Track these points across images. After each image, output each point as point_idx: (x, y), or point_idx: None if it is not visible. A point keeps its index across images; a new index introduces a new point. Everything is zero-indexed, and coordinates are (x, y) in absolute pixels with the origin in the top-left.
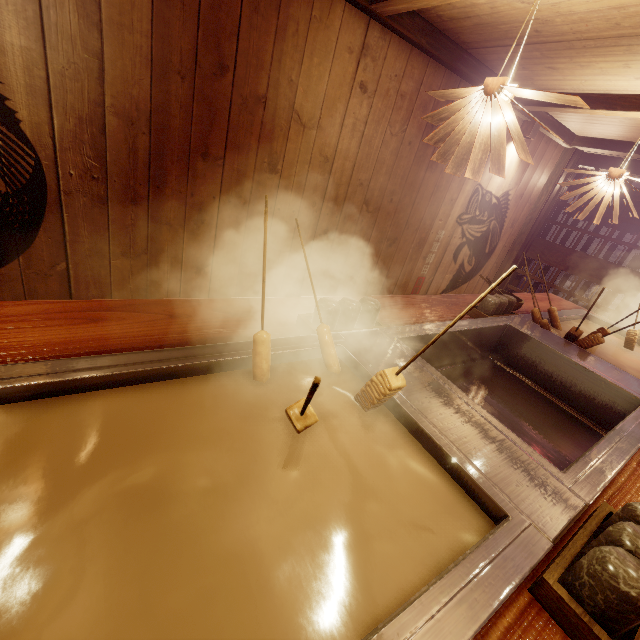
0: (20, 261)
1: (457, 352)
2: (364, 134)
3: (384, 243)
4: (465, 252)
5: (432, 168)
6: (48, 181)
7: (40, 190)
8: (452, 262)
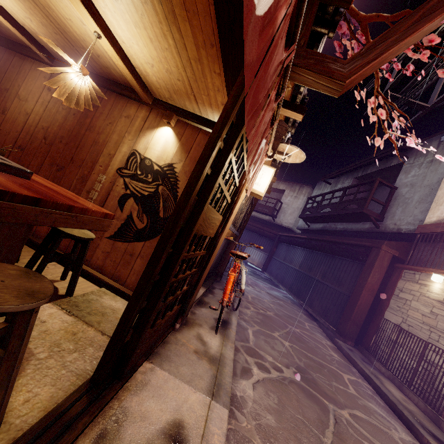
0: None
1: None
2: (48, 107)
3: (55, 167)
4: (133, 205)
5: (91, 130)
6: None
7: None
8: (118, 209)
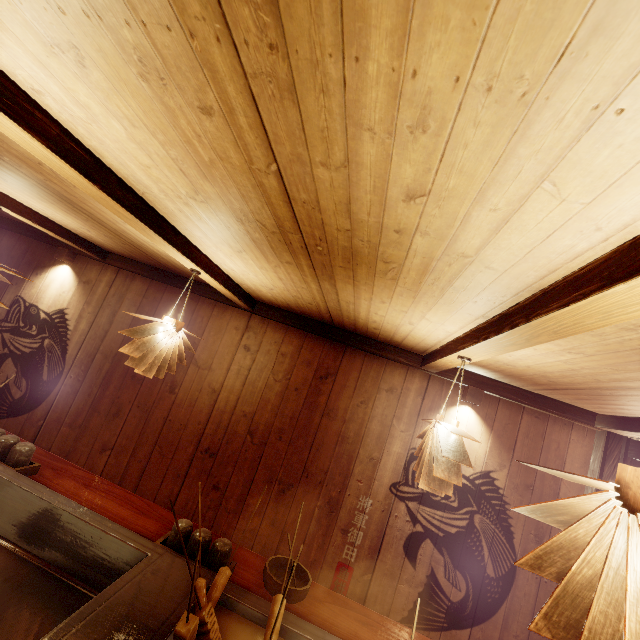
0: (29, 414)
1: (62, 549)
2: (248, 377)
3: (275, 485)
4: (431, 553)
5: (330, 416)
6: (62, 378)
7: (57, 382)
8: (406, 562)
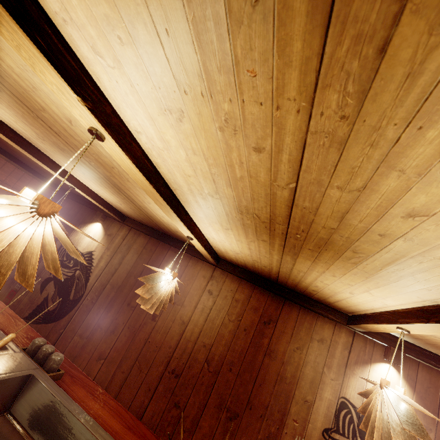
0: (56, 323)
1: None
2: (209, 315)
3: (224, 412)
4: None
5: (271, 356)
6: (82, 299)
7: (78, 301)
8: None
